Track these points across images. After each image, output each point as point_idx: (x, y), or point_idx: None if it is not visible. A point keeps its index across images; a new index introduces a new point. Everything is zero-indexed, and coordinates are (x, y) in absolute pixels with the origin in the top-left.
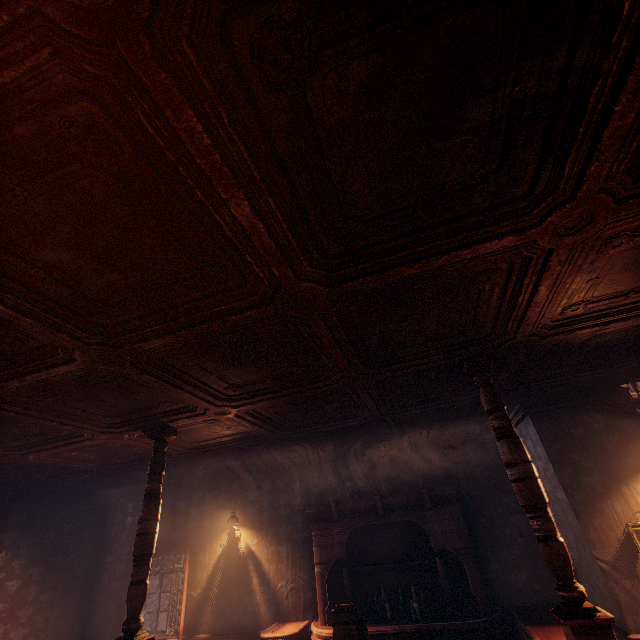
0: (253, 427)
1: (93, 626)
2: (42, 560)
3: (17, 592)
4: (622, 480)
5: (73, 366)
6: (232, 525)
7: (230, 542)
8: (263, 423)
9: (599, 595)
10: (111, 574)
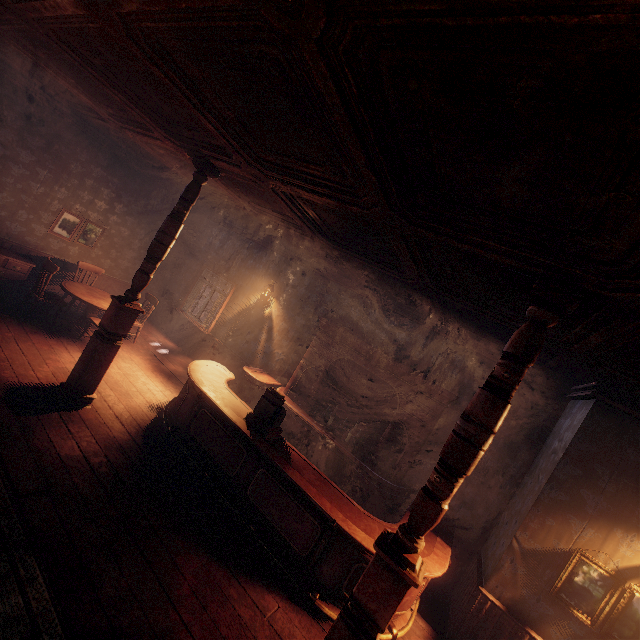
0: (290, 214)
1: (170, 290)
2: (146, 228)
3: (127, 238)
4: (627, 525)
5: (63, 0)
6: (267, 291)
7: (262, 301)
8: (297, 215)
9: (492, 551)
10: (188, 268)
